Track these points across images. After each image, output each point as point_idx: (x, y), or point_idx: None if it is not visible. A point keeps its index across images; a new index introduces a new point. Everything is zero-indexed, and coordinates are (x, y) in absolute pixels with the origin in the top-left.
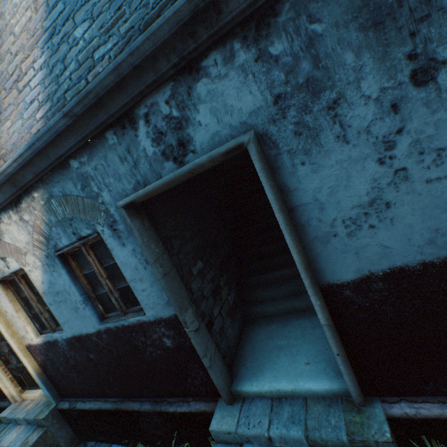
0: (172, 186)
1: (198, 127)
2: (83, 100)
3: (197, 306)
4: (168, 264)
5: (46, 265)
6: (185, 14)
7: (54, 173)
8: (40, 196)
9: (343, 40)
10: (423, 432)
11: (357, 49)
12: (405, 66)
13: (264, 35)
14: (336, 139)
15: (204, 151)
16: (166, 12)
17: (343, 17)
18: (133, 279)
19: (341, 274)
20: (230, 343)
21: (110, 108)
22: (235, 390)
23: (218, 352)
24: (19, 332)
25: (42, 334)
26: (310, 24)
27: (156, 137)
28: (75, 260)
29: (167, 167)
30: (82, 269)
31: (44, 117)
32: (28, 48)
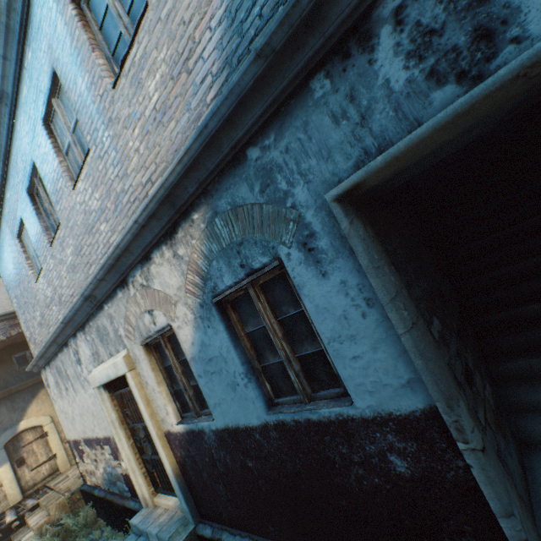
0: (434, 147)
1: None
2: (291, 12)
3: None
4: (411, 307)
5: (199, 319)
6: None
7: (222, 177)
8: (200, 217)
9: None
10: None
11: None
12: None
13: None
14: None
15: None
16: None
17: None
18: (336, 337)
19: None
20: (518, 490)
21: (330, 21)
22: None
23: (523, 508)
24: (158, 413)
25: (184, 420)
26: None
27: (417, 46)
28: (235, 311)
29: (438, 101)
30: (244, 325)
31: (216, 97)
32: (206, 3)
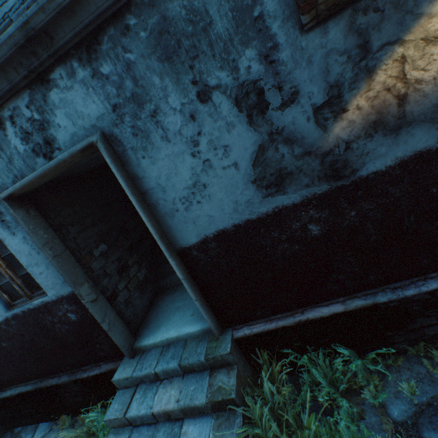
0: (50, 179)
1: (58, 128)
2: None
3: (98, 282)
4: (60, 247)
5: None
6: (20, 38)
7: None
8: None
9: (150, 68)
10: (257, 344)
11: (160, 75)
12: (192, 88)
13: (94, 58)
14: (162, 139)
15: (68, 149)
16: (2, 35)
17: (146, 51)
18: (30, 265)
19: (188, 239)
20: (137, 312)
21: None
22: (136, 346)
23: (119, 318)
24: None
25: None
26: (125, 53)
27: (25, 136)
28: None
29: (40, 163)
30: None
31: None
32: None
